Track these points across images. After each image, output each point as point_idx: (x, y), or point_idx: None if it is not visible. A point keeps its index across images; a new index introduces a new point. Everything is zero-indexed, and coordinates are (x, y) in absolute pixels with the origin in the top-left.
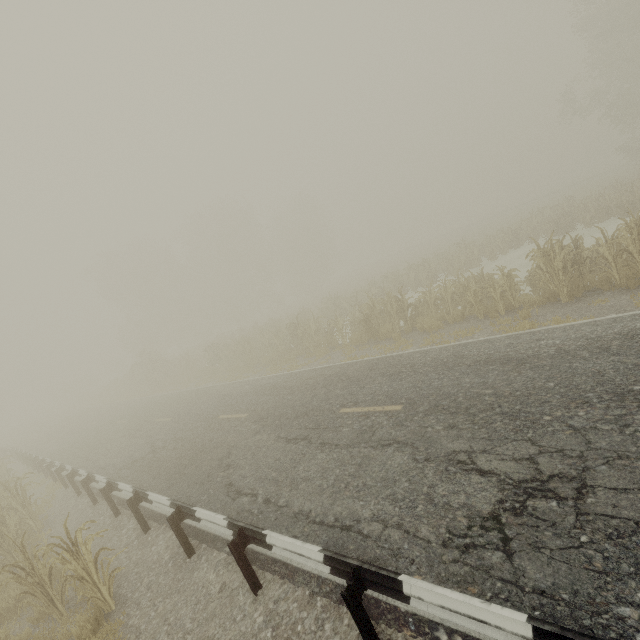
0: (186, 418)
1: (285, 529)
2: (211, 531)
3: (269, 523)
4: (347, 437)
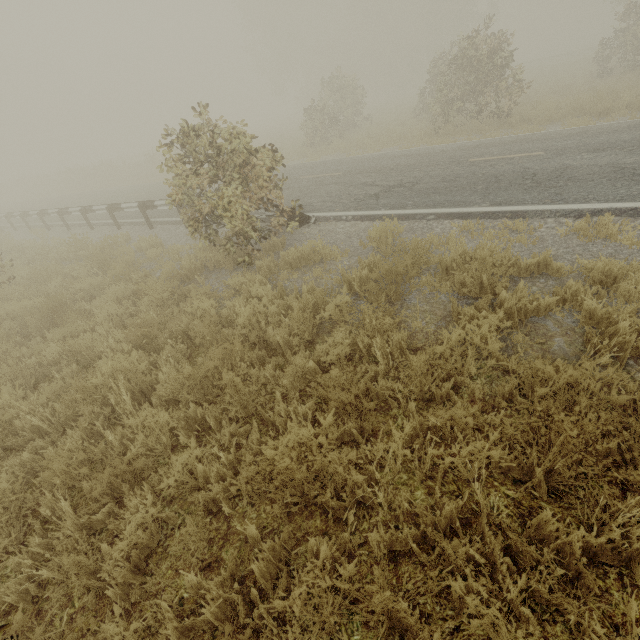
0: None
1: None
2: None
3: None
4: None
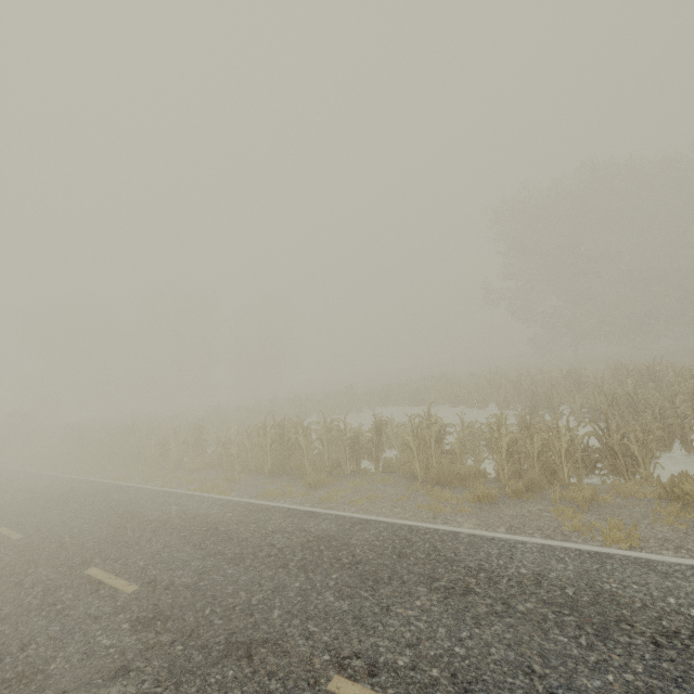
0: None
1: None
2: None
3: None
4: None
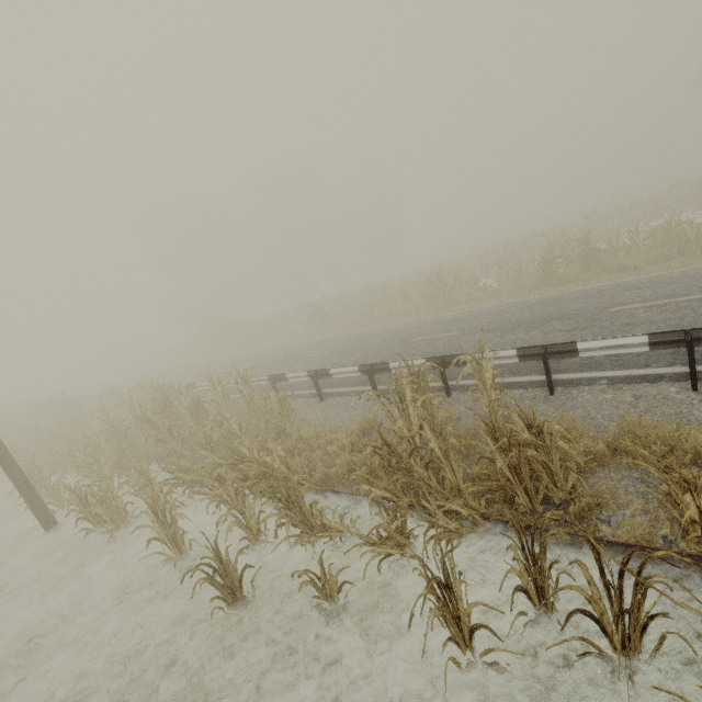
0: (355, 348)
1: (674, 360)
2: (560, 378)
3: (642, 362)
4: (657, 316)
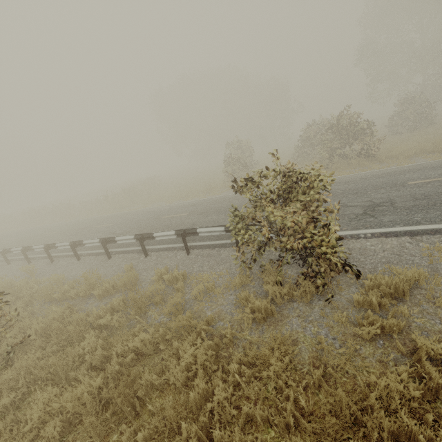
0: None
1: None
2: None
3: None
4: None
